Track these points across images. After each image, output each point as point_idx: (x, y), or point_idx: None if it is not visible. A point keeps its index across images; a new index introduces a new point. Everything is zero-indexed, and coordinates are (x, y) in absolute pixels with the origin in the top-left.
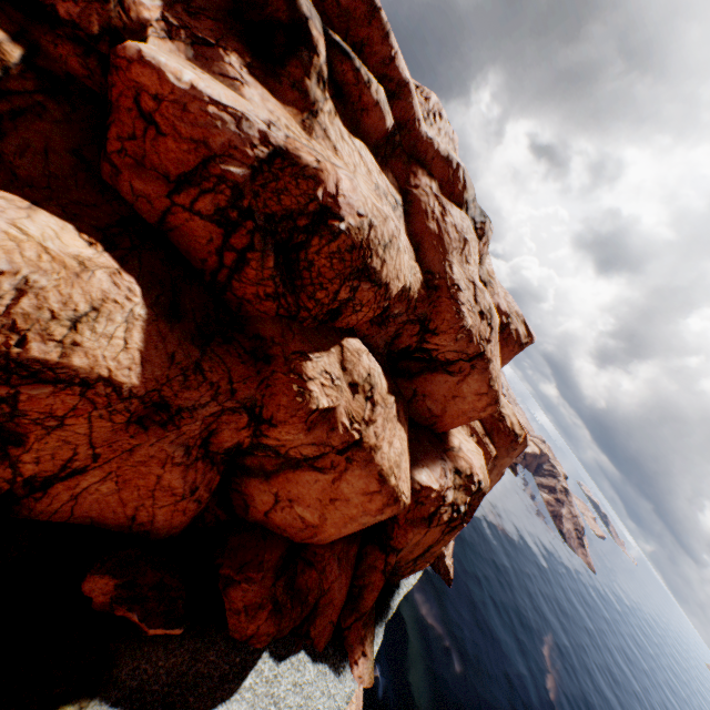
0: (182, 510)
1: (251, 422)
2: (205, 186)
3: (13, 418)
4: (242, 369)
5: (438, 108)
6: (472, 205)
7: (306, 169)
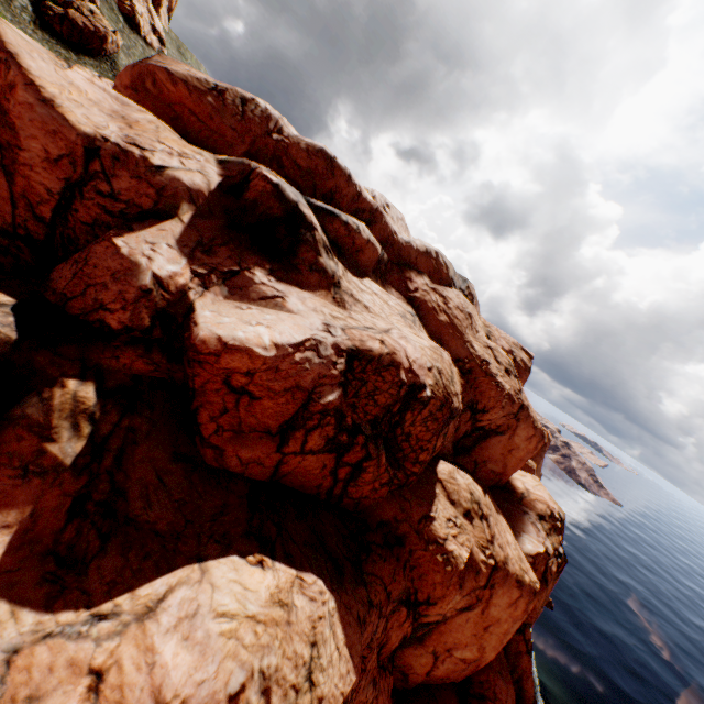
0: None
1: (409, 611)
2: (309, 425)
3: None
4: (386, 568)
5: (383, 199)
6: (455, 278)
7: (381, 358)
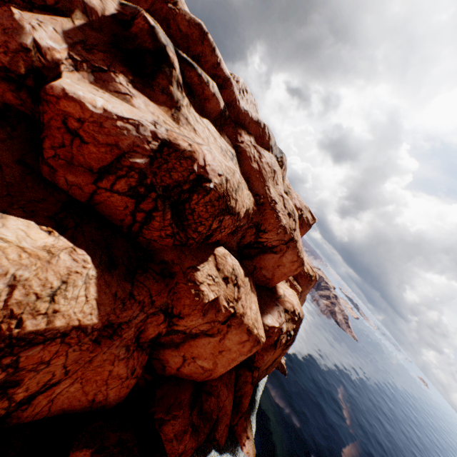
0: (126, 386)
1: (166, 318)
2: (120, 174)
3: (14, 373)
4: (156, 286)
5: (244, 86)
6: (274, 148)
7: (184, 152)
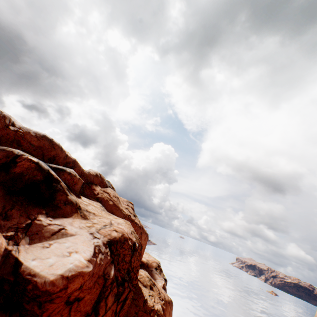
0: None
1: None
2: (107, 294)
3: None
4: None
5: None
6: (106, 182)
7: (120, 239)
